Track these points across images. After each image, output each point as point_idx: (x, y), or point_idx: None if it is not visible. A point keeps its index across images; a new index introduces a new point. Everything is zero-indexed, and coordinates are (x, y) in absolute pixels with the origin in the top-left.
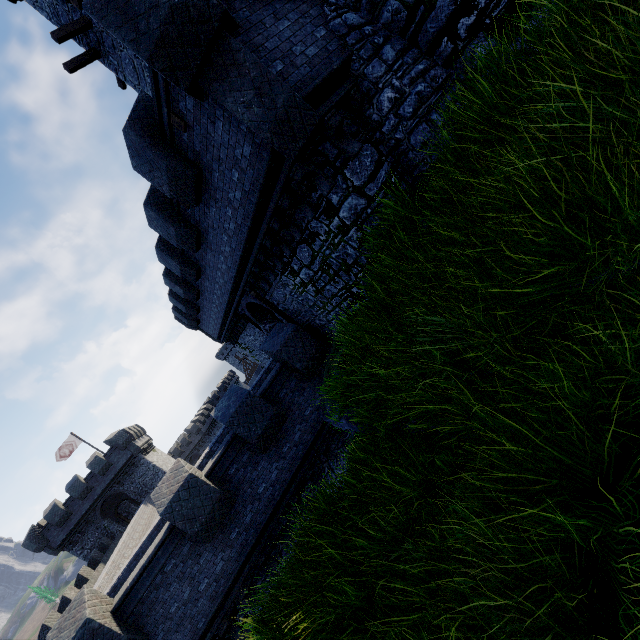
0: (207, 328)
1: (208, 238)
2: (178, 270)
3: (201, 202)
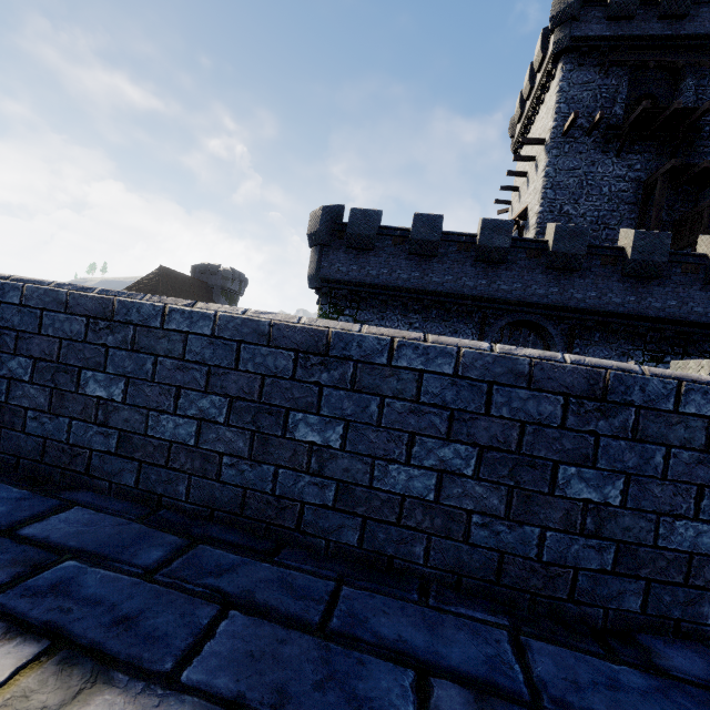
0: (350, 262)
1: (652, 286)
2: (571, 250)
3: (701, 284)
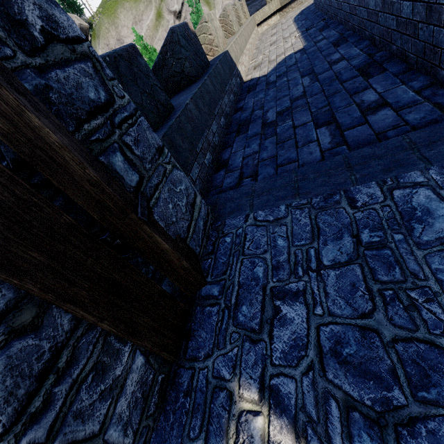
0: None
1: None
2: None
3: None
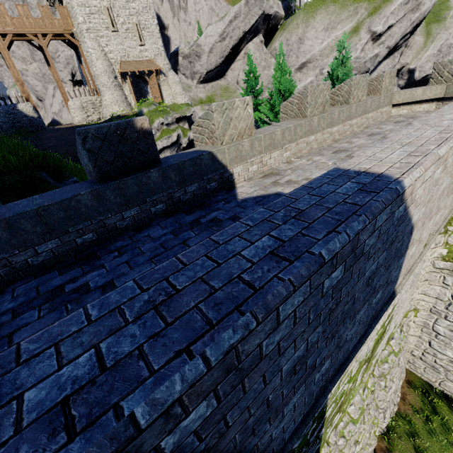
0: None
1: None
2: None
3: None
